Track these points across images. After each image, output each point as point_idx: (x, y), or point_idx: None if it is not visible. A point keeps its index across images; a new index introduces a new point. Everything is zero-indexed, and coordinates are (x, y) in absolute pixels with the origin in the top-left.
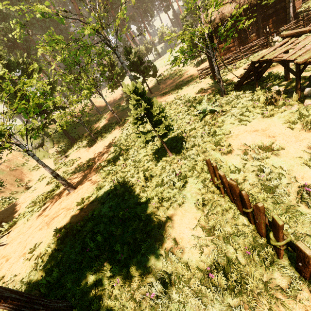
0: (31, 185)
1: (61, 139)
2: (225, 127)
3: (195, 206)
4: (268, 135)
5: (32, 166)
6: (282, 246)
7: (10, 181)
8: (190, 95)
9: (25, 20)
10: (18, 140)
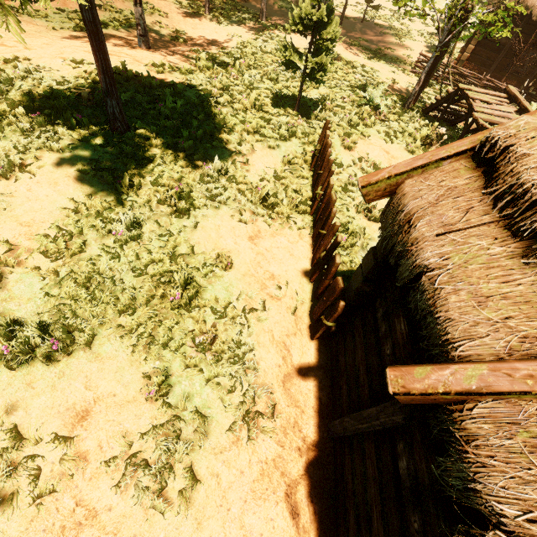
0: None
1: None
2: (370, 130)
3: (281, 159)
4: (391, 163)
5: None
6: (320, 197)
7: None
8: (378, 76)
9: None
10: None
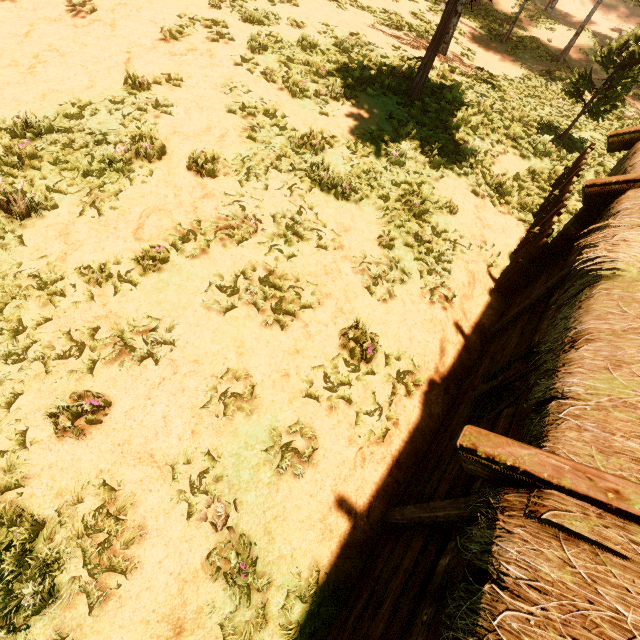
0: None
1: None
2: None
3: (527, 169)
4: None
5: None
6: (553, 199)
7: None
8: None
9: None
10: None
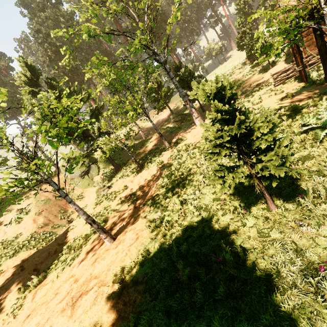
0: (73, 217)
1: (106, 165)
2: None
3: None
4: None
5: (77, 195)
6: None
7: (54, 213)
8: (270, 107)
9: (82, 57)
10: (48, 177)
